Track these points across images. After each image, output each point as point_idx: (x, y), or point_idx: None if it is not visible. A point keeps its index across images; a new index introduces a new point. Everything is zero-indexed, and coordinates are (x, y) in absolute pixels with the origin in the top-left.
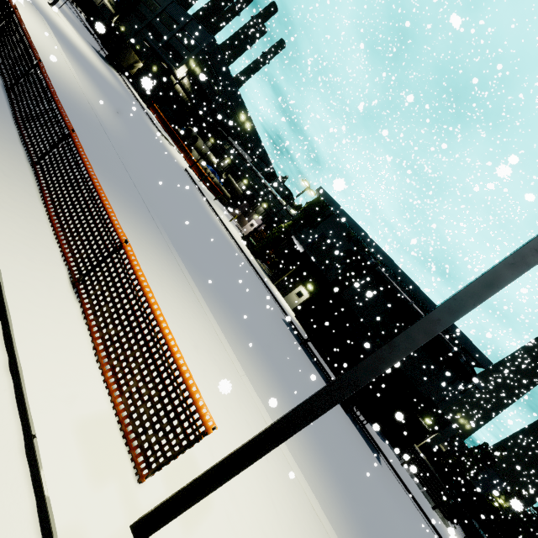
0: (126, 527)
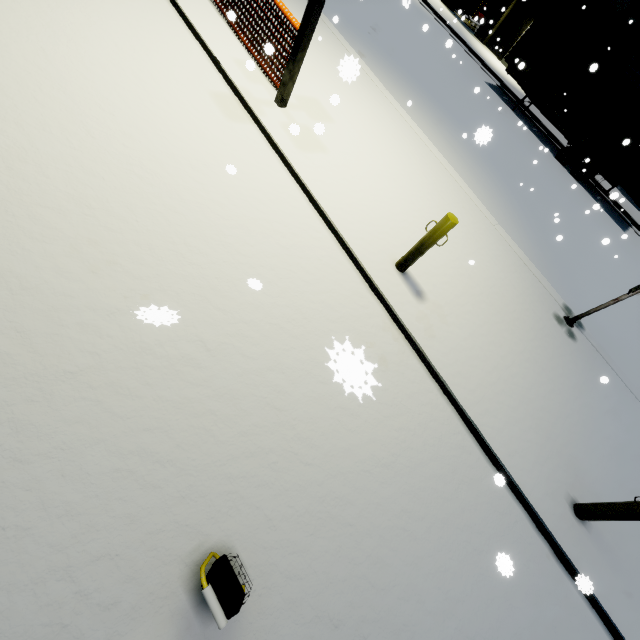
0: (272, 100)
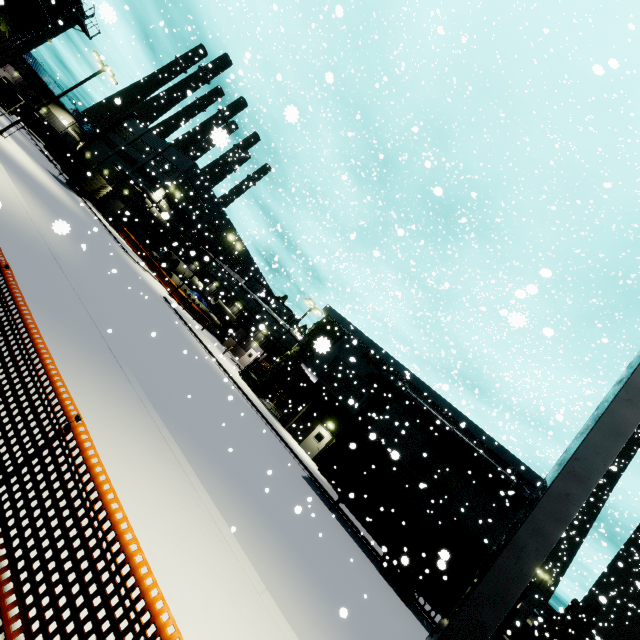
0: None
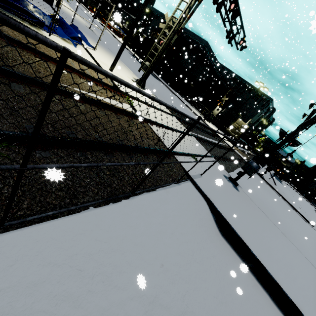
0: None
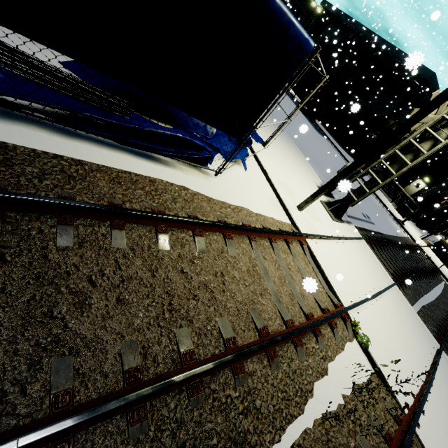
0: None
